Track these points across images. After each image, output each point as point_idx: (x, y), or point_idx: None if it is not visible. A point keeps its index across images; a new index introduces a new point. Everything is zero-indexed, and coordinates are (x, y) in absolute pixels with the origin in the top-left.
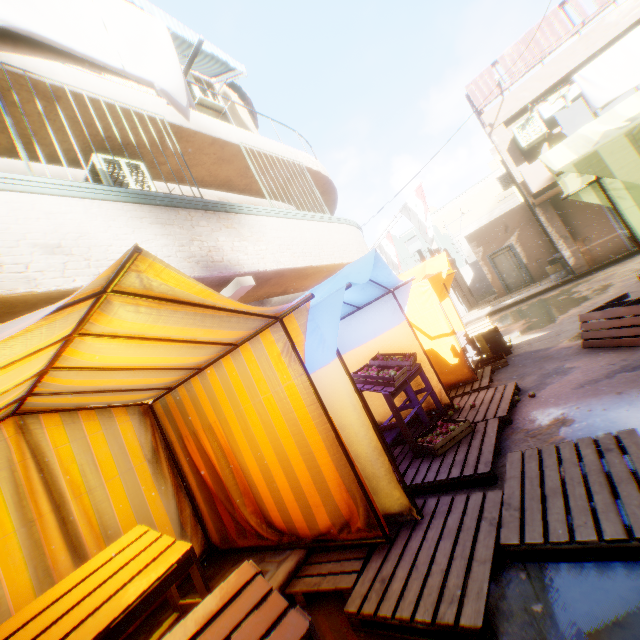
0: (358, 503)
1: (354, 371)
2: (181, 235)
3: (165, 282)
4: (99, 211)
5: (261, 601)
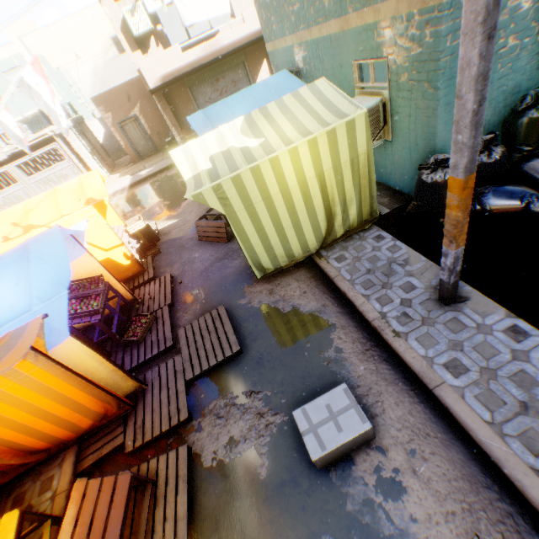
0: (112, 403)
1: None
2: None
3: None
4: None
5: (101, 486)
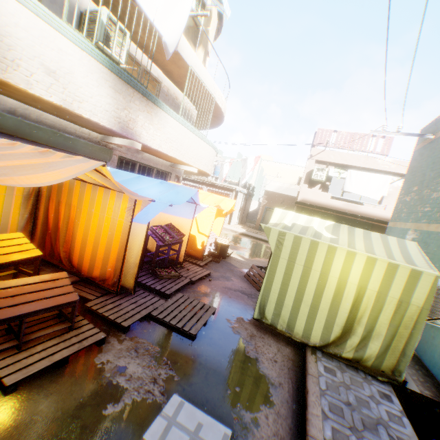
0: (115, 276)
1: (153, 225)
2: (121, 103)
3: (104, 172)
4: (87, 64)
5: (65, 286)
